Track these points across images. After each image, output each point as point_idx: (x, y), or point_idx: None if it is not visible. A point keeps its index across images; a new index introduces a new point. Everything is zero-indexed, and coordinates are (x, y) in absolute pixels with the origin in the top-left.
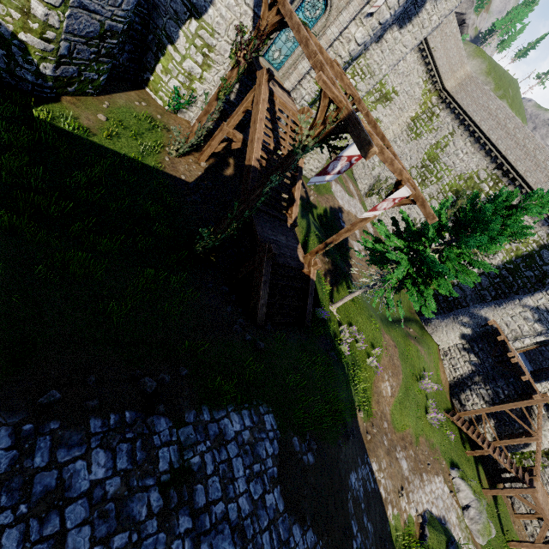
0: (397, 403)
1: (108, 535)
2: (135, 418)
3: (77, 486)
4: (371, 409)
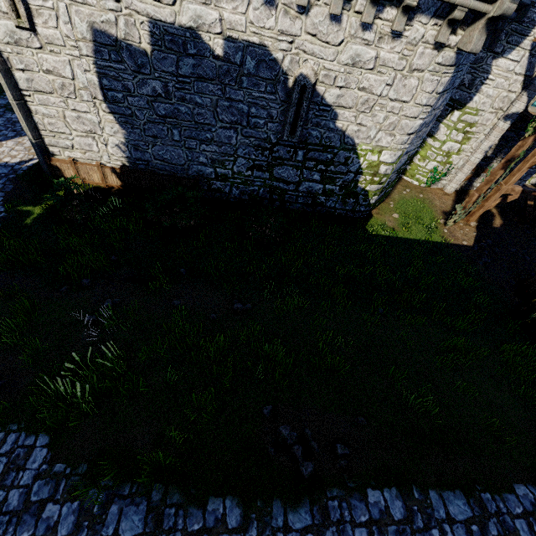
0: None
1: None
2: None
3: None
4: None
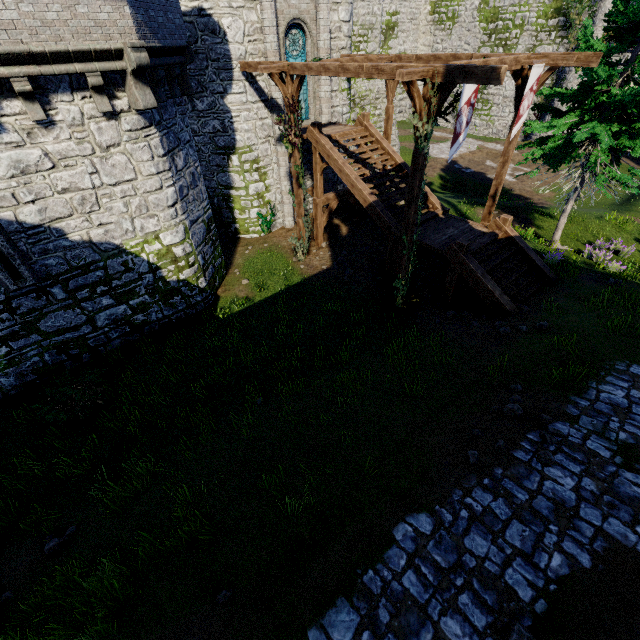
0: None
1: (633, 517)
2: (538, 435)
3: (567, 498)
4: None
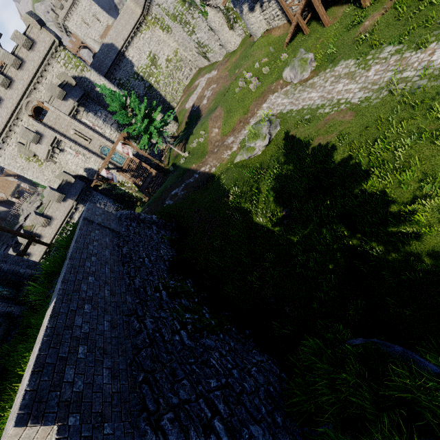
0: (223, 126)
1: None
2: None
3: None
4: (205, 153)
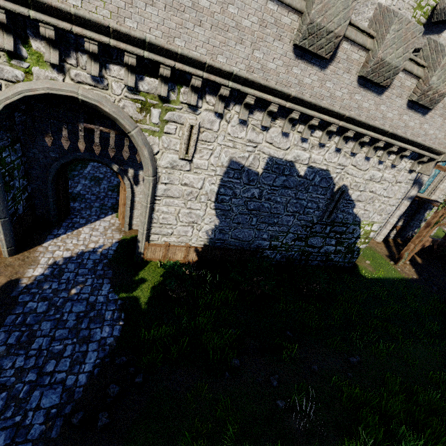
0: None
1: None
2: None
3: None
4: None
